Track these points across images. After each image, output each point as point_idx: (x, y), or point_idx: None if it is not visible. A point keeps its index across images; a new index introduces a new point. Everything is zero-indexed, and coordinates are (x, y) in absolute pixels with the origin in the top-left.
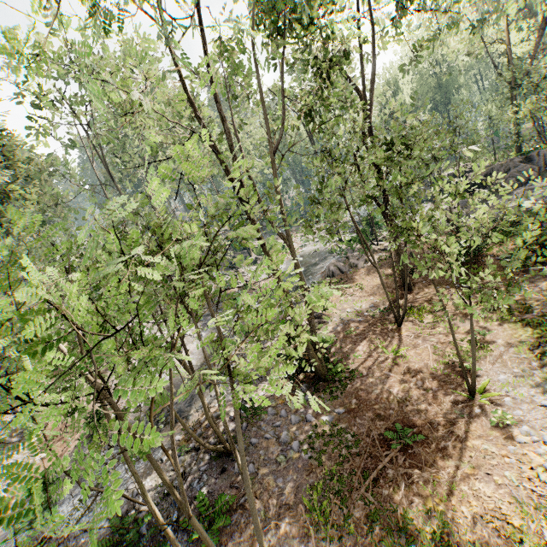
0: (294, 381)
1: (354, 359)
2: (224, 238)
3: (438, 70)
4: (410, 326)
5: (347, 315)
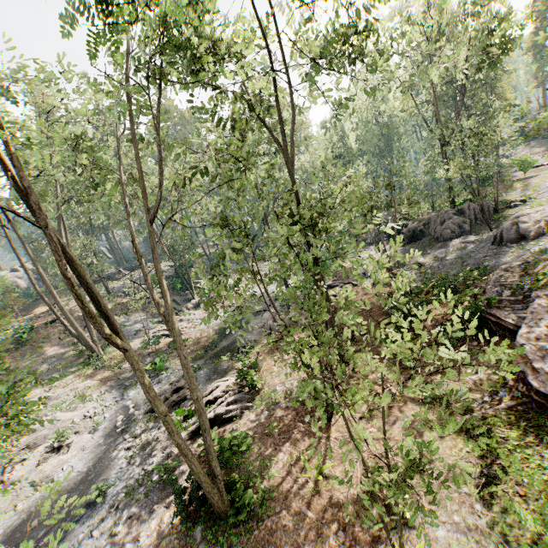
0: (186, 522)
1: (270, 477)
2: (167, 276)
3: (380, 119)
4: (341, 421)
5: (275, 398)
